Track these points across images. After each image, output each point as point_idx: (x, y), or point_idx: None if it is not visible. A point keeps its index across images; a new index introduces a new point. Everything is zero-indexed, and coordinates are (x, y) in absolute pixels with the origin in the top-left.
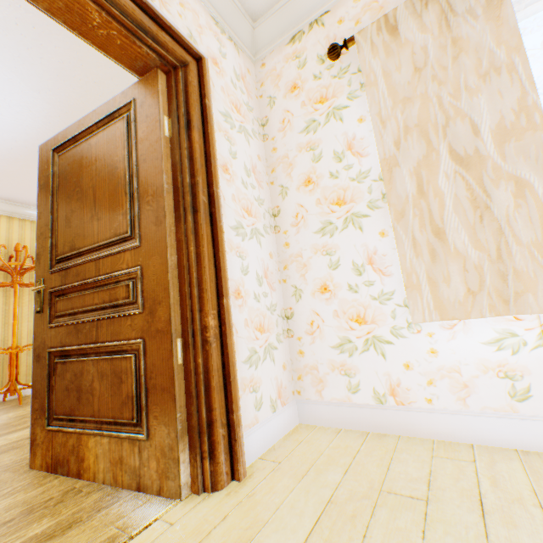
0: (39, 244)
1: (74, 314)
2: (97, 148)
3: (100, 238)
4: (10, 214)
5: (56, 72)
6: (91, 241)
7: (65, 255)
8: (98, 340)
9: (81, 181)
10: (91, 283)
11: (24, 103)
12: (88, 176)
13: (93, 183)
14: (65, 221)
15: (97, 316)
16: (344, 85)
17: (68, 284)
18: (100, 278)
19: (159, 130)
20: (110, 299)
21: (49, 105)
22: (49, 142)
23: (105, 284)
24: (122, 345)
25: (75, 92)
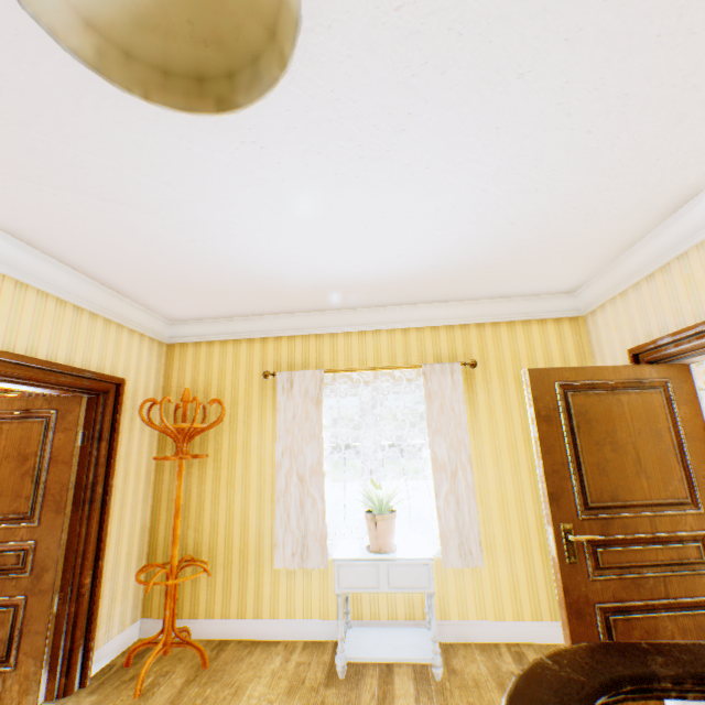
0: (551, 482)
1: (624, 566)
2: (629, 406)
3: (652, 496)
4: (145, 330)
5: (473, 264)
6: (639, 496)
7: (603, 504)
8: (667, 595)
9: (611, 431)
10: (644, 538)
11: (400, 267)
12: (622, 429)
13: (631, 439)
14: (595, 467)
15: (660, 571)
16: (699, 372)
17: (611, 534)
18: (661, 535)
19: (700, 417)
20: (678, 556)
21: (415, 274)
22: (546, 371)
23: (663, 541)
24: (698, 601)
25: (455, 276)
